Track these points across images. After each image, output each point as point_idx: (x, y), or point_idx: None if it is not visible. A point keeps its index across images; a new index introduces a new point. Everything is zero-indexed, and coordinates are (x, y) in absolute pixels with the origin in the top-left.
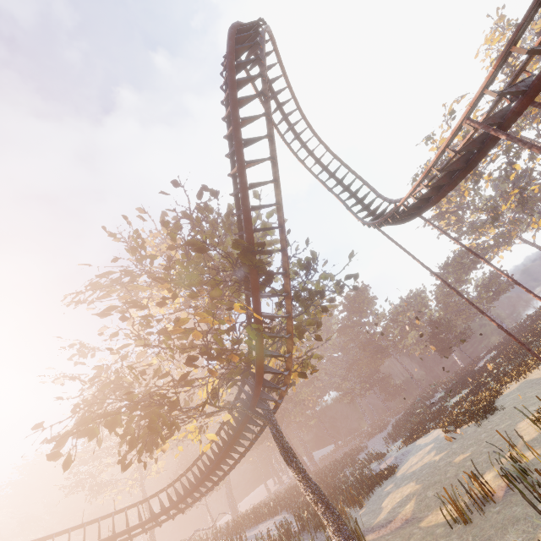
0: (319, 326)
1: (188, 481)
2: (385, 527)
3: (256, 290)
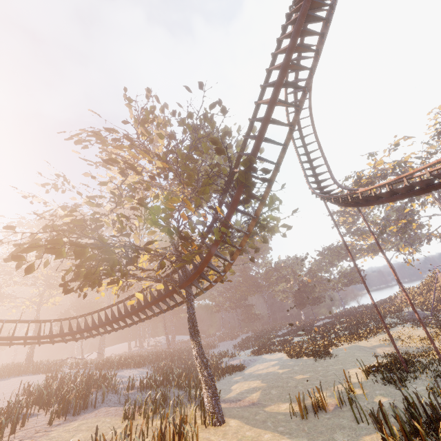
0: (256, 251)
1: (92, 320)
2: (235, 402)
3: (236, 203)
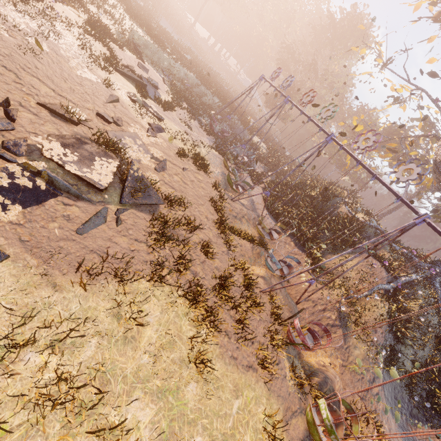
0: None
1: None
2: None
3: None
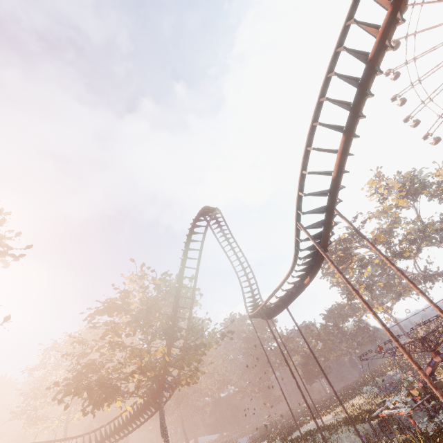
0: (199, 362)
1: (105, 431)
2: None
3: (170, 343)
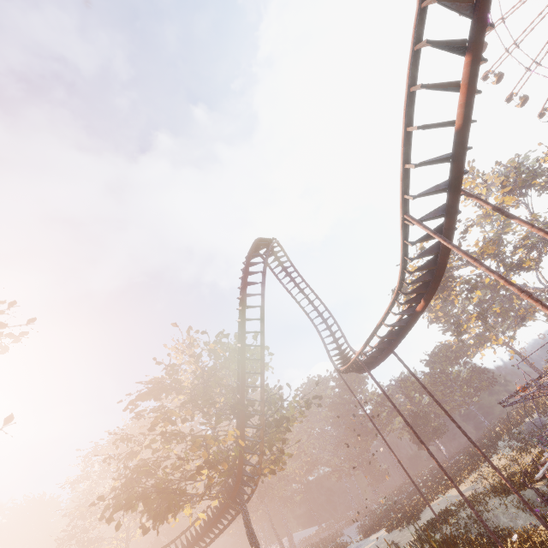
0: (283, 442)
1: (177, 547)
2: None
3: (243, 423)
